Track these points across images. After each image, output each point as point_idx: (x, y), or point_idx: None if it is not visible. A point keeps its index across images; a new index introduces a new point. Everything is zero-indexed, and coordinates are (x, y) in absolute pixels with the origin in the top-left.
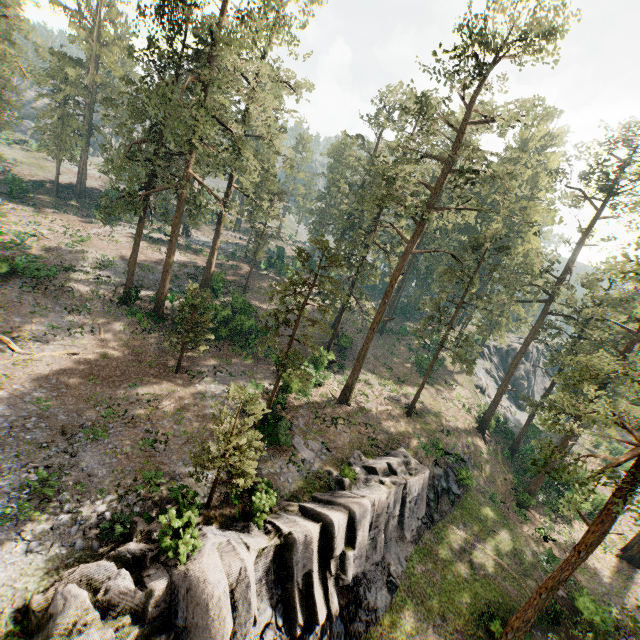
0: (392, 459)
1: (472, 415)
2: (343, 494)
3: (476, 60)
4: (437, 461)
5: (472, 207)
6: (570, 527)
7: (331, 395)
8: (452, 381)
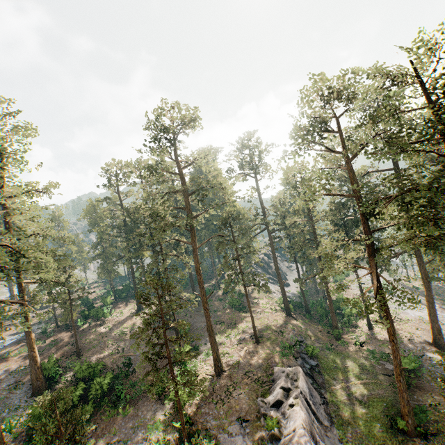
0: (280, 382)
1: (278, 310)
2: (284, 443)
3: (166, 139)
4: (293, 355)
5: (212, 206)
6: (359, 328)
7: (208, 376)
8: (254, 300)
